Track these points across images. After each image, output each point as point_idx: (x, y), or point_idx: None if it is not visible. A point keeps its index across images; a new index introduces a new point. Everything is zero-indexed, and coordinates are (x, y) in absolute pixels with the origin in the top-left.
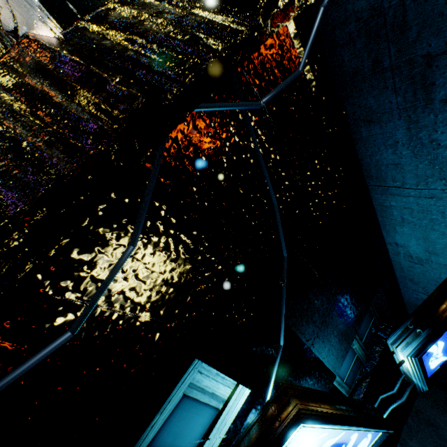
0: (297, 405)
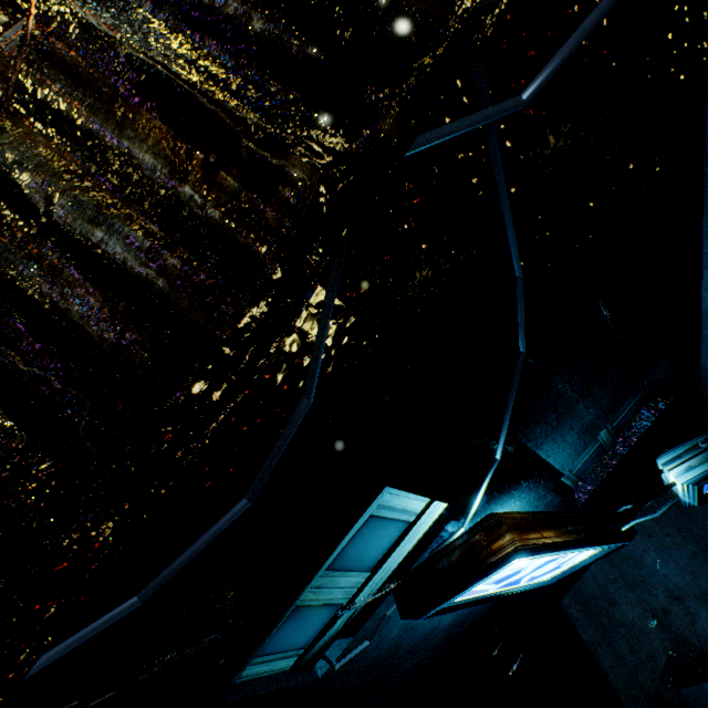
0: (515, 542)
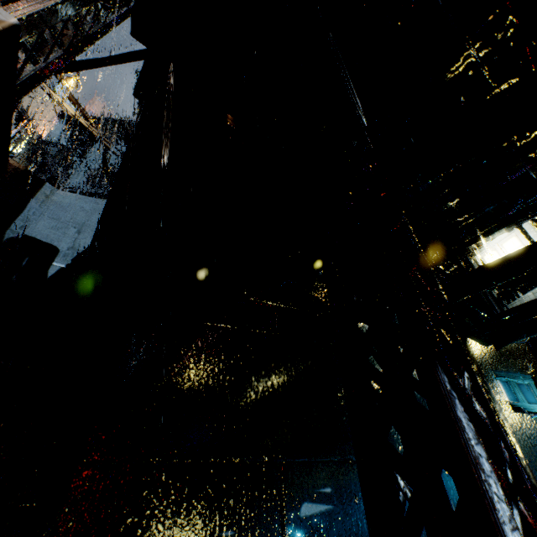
0: None
